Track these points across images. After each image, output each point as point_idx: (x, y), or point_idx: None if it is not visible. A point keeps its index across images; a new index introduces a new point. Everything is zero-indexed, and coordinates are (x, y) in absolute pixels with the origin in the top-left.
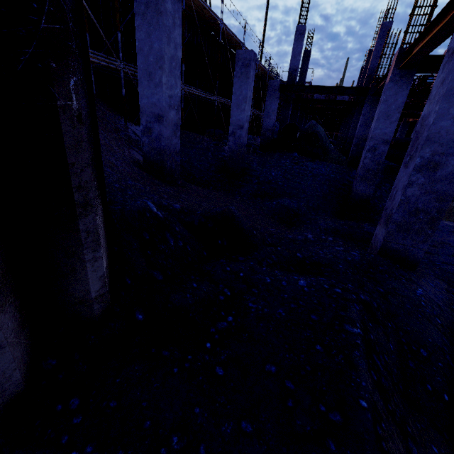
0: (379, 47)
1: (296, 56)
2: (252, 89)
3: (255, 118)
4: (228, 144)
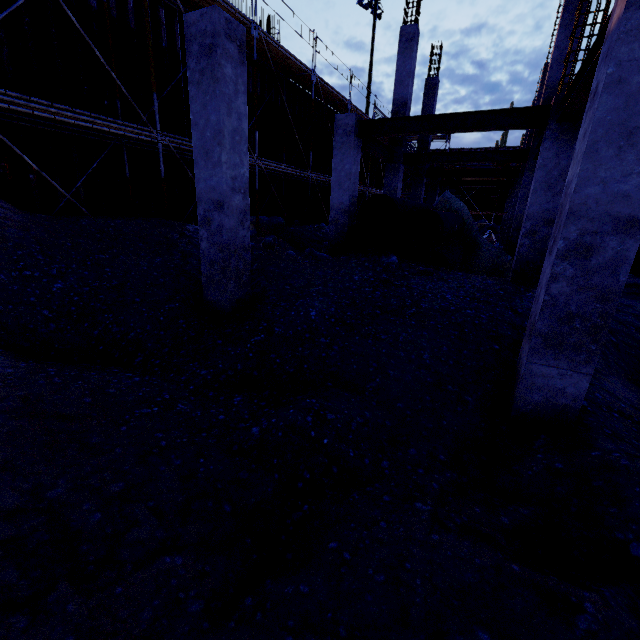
0: (564, 43)
1: (404, 80)
2: (246, 114)
3: (359, 197)
4: (201, 246)
